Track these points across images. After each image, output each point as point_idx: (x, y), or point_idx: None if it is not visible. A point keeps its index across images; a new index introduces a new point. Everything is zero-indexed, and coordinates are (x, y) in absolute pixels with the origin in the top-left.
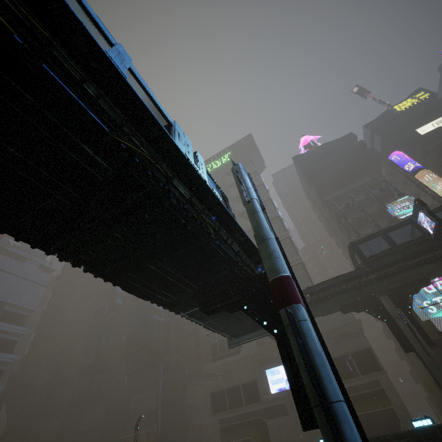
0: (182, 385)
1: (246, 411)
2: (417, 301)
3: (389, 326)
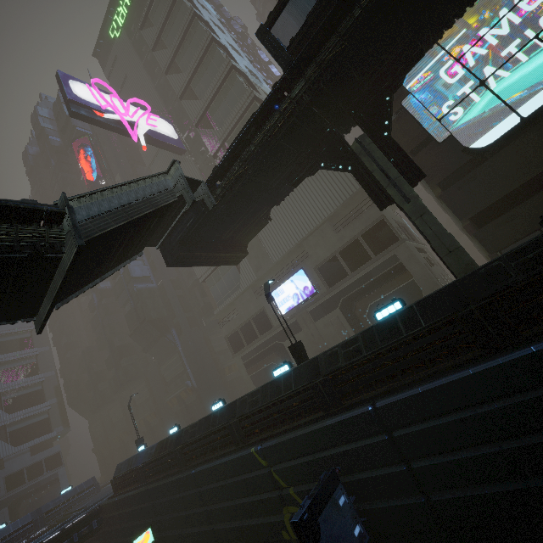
0: (204, 339)
1: (263, 342)
2: (433, 110)
3: (356, 176)
